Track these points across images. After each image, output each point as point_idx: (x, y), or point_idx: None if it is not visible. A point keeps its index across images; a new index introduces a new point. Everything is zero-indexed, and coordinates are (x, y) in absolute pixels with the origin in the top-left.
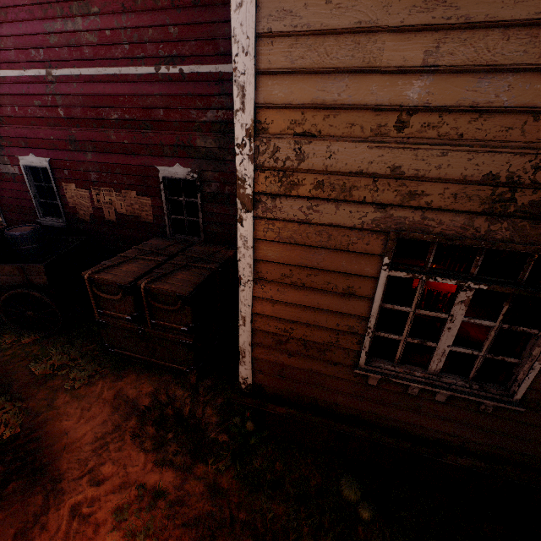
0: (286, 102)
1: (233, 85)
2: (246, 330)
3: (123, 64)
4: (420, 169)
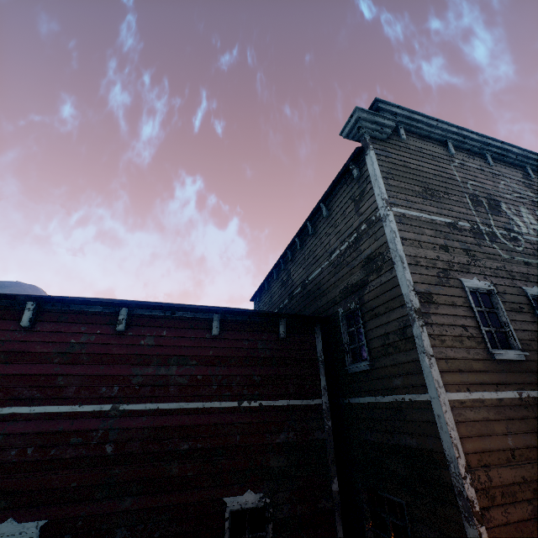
0: (473, 450)
1: (452, 444)
2: None
3: (208, 399)
4: (530, 476)
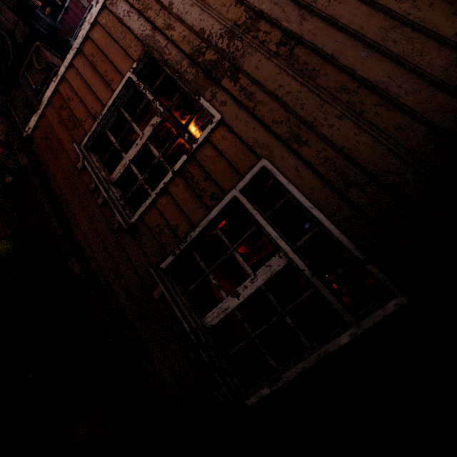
0: None
1: None
2: (53, 87)
3: None
4: (180, 10)
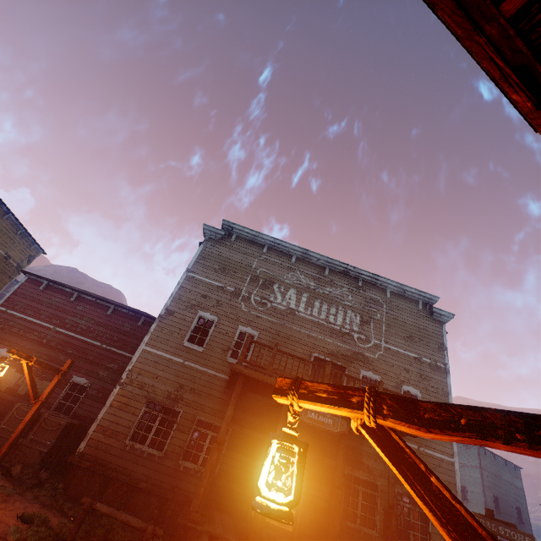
0: (139, 367)
1: (131, 361)
2: (96, 424)
3: (90, 338)
4: (158, 386)
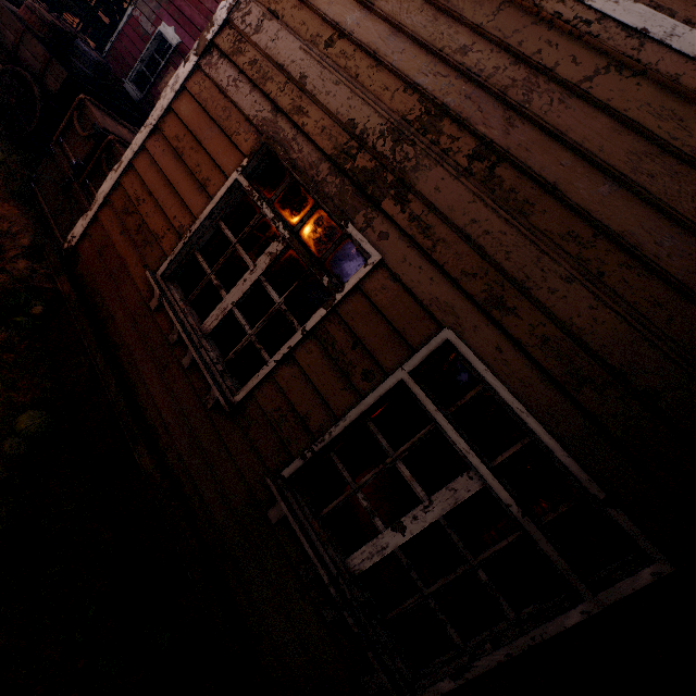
0: None
1: None
2: (113, 179)
3: None
4: (317, 88)
